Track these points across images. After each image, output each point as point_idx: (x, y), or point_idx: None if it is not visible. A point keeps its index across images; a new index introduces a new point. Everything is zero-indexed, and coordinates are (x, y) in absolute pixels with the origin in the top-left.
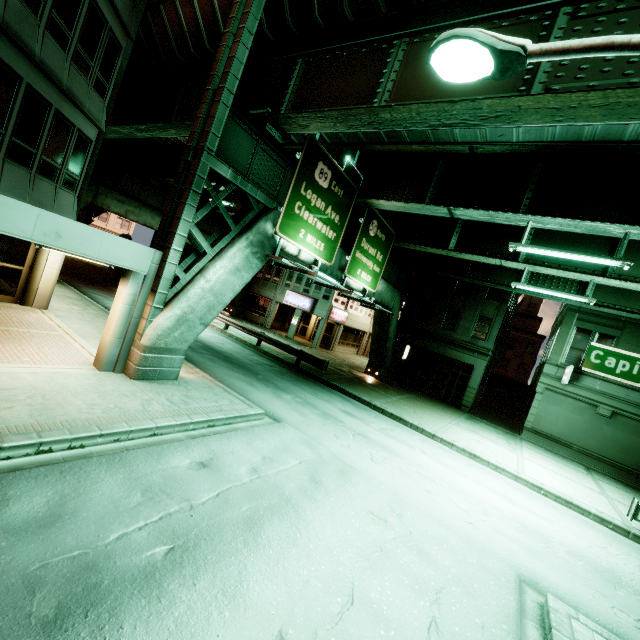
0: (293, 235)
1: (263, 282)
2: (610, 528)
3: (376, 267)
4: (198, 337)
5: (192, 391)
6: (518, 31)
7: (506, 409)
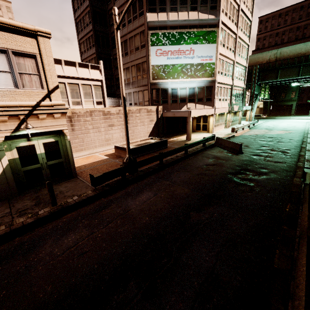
0: (261, 96)
1: None
2: None
3: (267, 93)
4: None
5: None
6: (296, 68)
7: (304, 112)
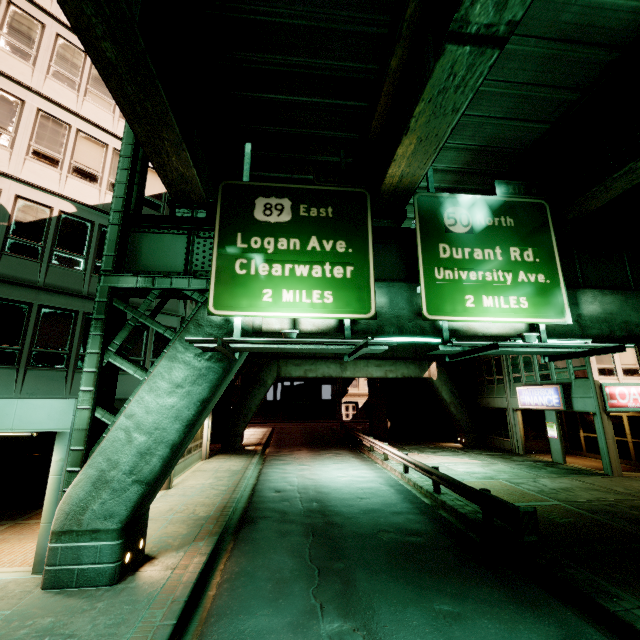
0: (249, 304)
1: (487, 388)
2: None
3: (527, 275)
4: (333, 493)
5: (89, 612)
6: None
7: None
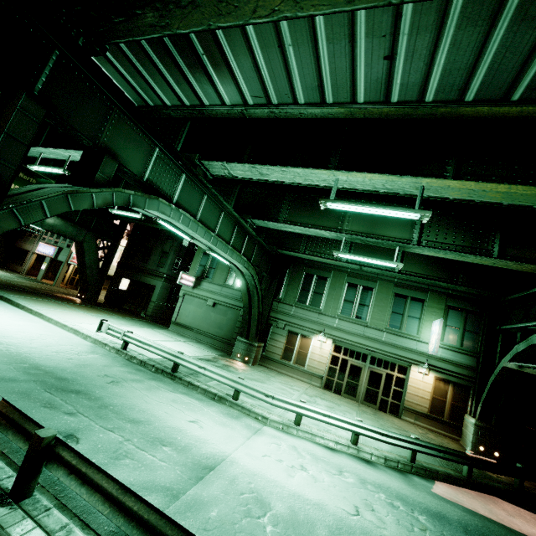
0: None
1: (26, 238)
2: (89, 340)
3: None
4: None
5: None
6: None
7: None
